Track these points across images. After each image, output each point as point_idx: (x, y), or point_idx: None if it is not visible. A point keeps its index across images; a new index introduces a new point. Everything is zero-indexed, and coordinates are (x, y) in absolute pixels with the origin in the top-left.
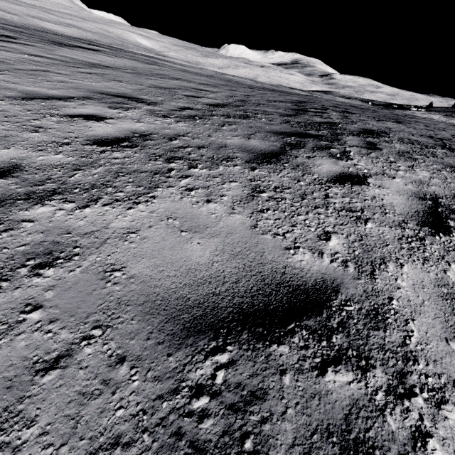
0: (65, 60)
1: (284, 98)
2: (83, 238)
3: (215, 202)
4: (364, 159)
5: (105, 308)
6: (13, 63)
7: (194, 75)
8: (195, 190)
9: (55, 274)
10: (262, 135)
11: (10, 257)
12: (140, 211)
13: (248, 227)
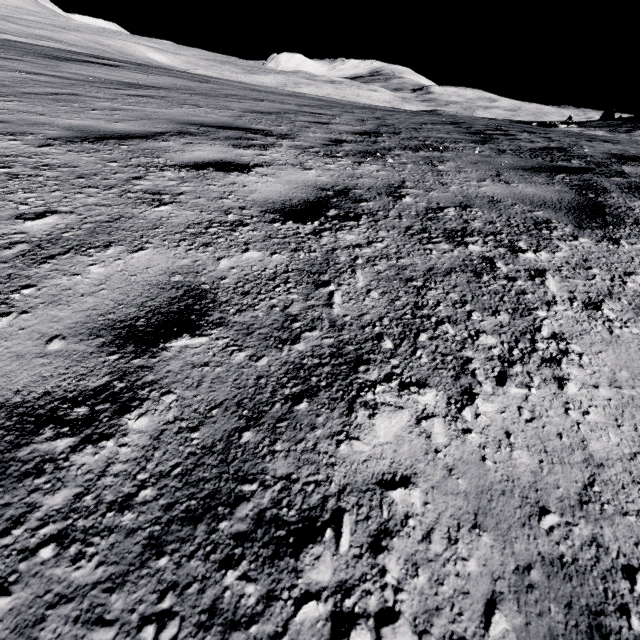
0: (85, 79)
1: (424, 119)
2: (598, 523)
3: None
4: None
5: None
6: (11, 85)
7: (274, 95)
8: (601, 304)
9: None
10: (515, 175)
11: None
12: (590, 386)
13: None
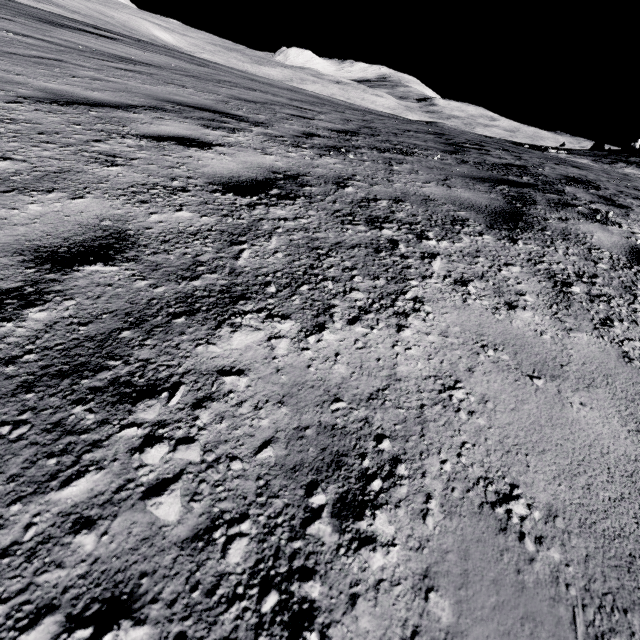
0: (76, 48)
1: (411, 127)
2: (374, 411)
3: (524, 308)
4: (633, 223)
5: (592, 632)
6: None
7: (270, 87)
8: (469, 282)
9: (401, 531)
10: (461, 181)
11: (262, 488)
12: (423, 333)
13: (619, 358)
